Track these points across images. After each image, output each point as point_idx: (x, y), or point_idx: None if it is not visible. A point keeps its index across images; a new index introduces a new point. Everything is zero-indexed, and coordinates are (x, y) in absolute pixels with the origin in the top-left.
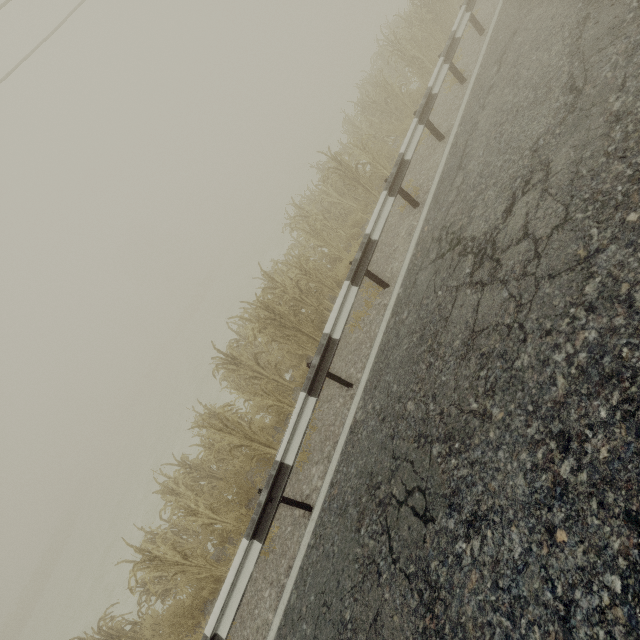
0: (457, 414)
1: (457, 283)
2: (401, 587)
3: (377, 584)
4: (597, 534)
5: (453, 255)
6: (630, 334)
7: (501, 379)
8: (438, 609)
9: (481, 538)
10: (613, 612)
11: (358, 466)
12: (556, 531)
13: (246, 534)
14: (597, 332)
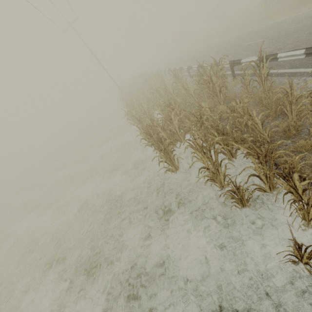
0: None
1: None
2: None
3: None
4: None
5: None
6: None
7: None
8: None
9: None
10: None
11: (311, 60)
12: None
13: None
14: None
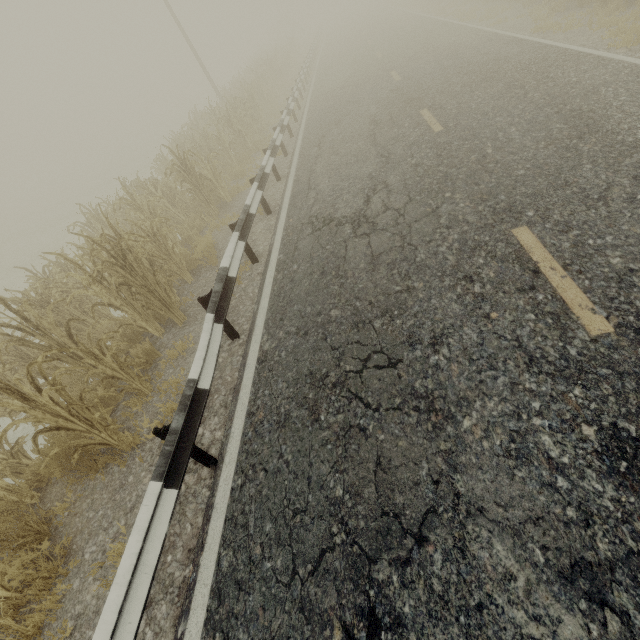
0: (386, 298)
1: (343, 238)
2: (394, 419)
3: (365, 438)
4: (510, 304)
5: (330, 227)
6: (474, 231)
7: (411, 269)
8: (438, 404)
9: (447, 345)
10: (538, 327)
11: (288, 378)
12: (490, 315)
13: (156, 475)
14: (458, 234)
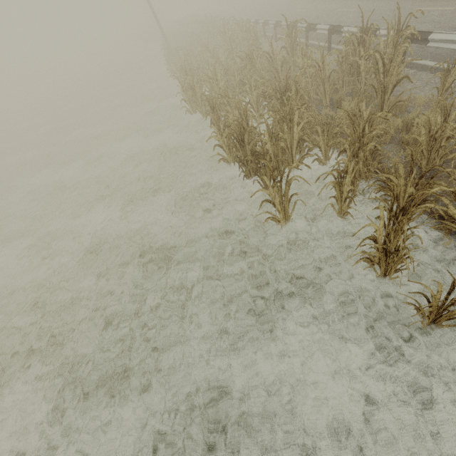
0: None
1: None
2: None
3: None
4: None
5: None
6: None
7: None
8: None
9: None
10: None
11: None
12: None
13: None
14: None
